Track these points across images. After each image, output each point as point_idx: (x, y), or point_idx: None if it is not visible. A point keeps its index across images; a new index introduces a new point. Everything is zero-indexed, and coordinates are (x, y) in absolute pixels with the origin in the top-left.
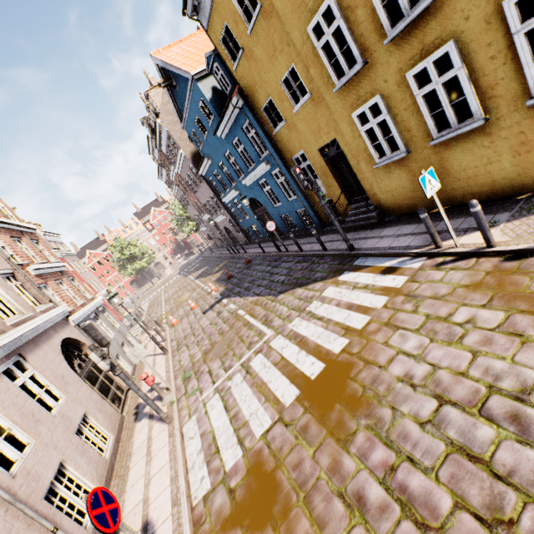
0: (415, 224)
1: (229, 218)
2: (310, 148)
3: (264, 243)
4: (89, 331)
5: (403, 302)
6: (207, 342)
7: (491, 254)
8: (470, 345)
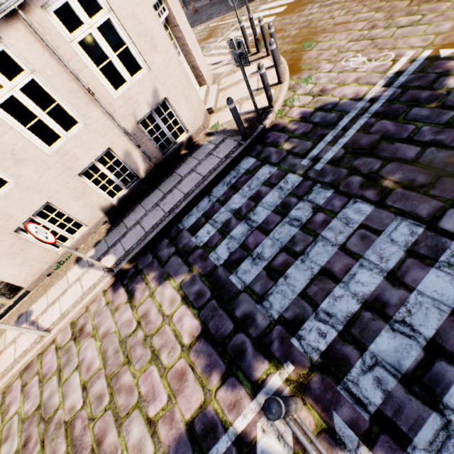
0: None
1: None
2: None
3: None
4: None
5: None
6: None
7: None
8: None
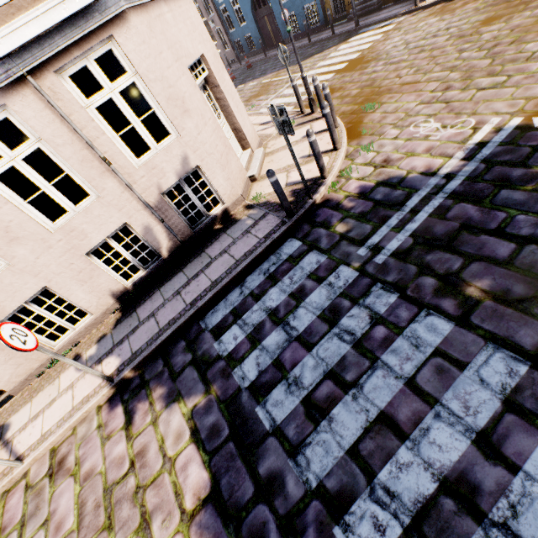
0: (403, 3)
1: (218, 26)
2: None
3: (260, 54)
4: (206, 27)
5: (393, 32)
6: (242, 99)
7: (442, 3)
8: (423, 30)
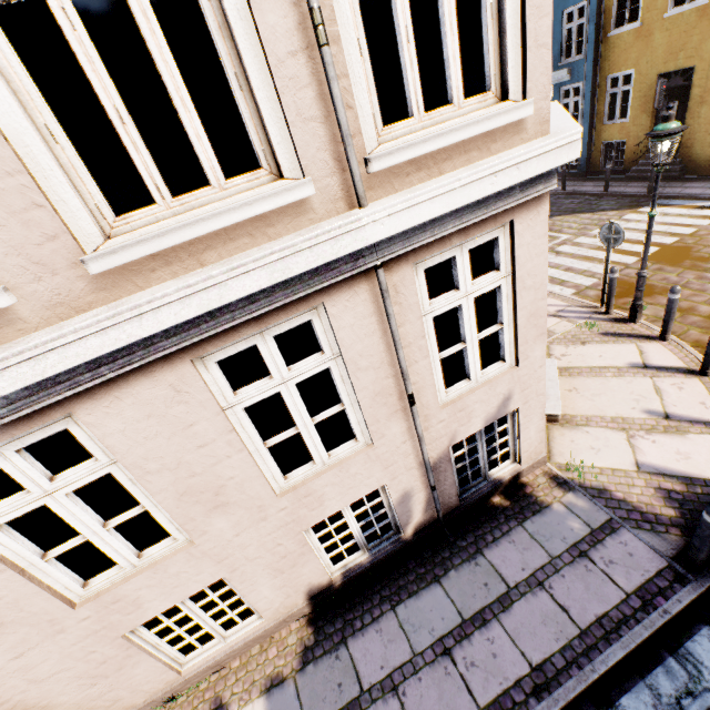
0: None
1: None
2: (649, 69)
3: None
4: None
5: None
6: None
7: None
8: None
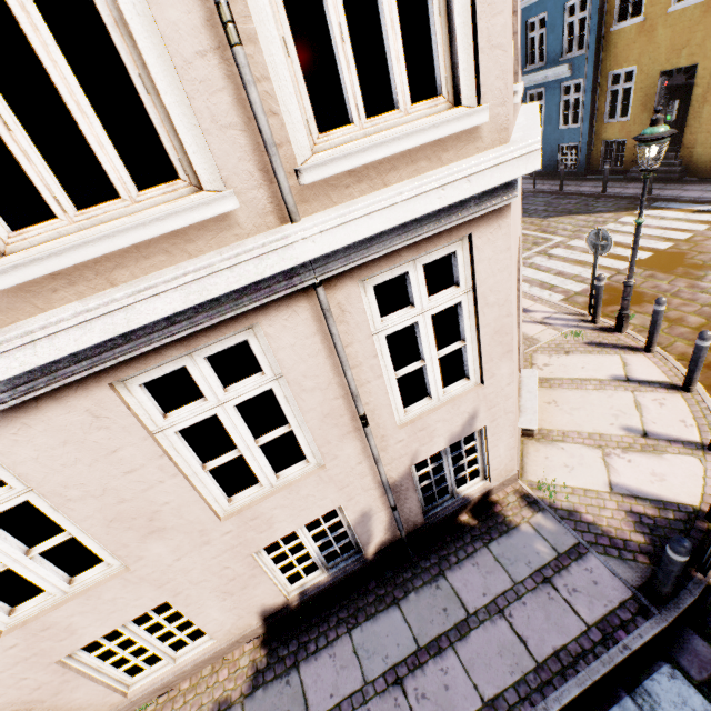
0: None
1: None
2: (651, 66)
3: None
4: None
5: None
6: None
7: None
8: None
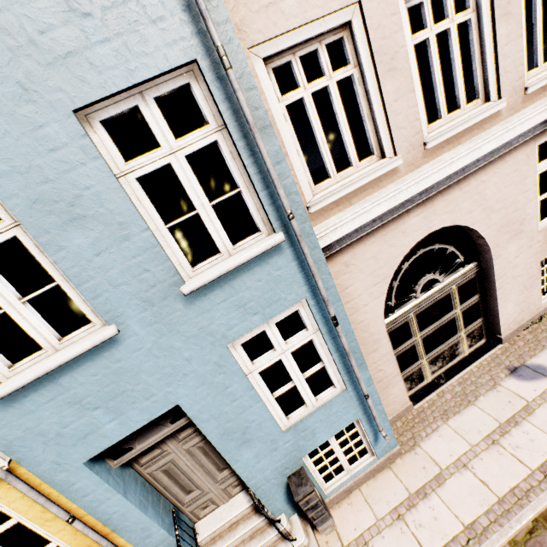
0: None
1: None
2: None
3: None
4: None
5: None
6: None
7: None
8: None
